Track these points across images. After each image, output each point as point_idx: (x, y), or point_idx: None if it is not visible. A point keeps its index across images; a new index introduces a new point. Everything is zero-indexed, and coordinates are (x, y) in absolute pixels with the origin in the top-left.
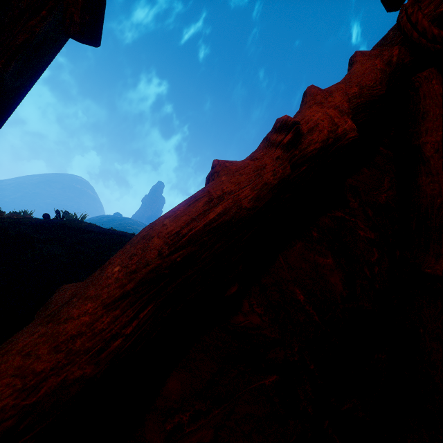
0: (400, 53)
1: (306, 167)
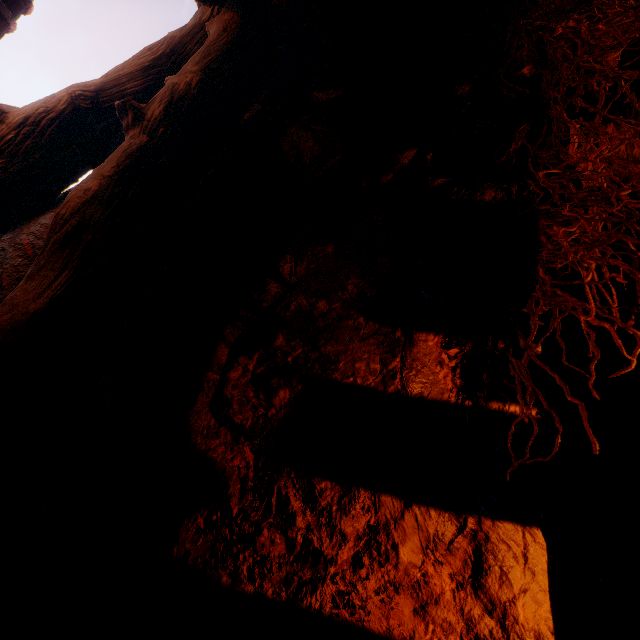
0: (197, 14)
1: (14, 135)
